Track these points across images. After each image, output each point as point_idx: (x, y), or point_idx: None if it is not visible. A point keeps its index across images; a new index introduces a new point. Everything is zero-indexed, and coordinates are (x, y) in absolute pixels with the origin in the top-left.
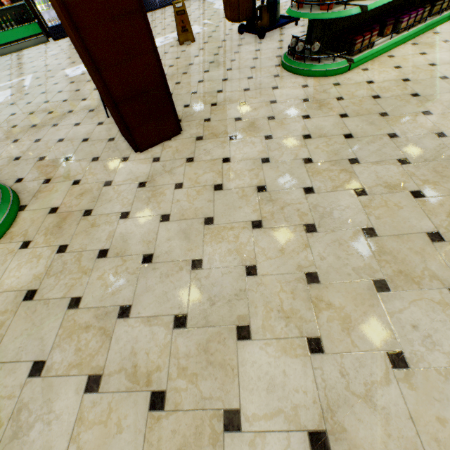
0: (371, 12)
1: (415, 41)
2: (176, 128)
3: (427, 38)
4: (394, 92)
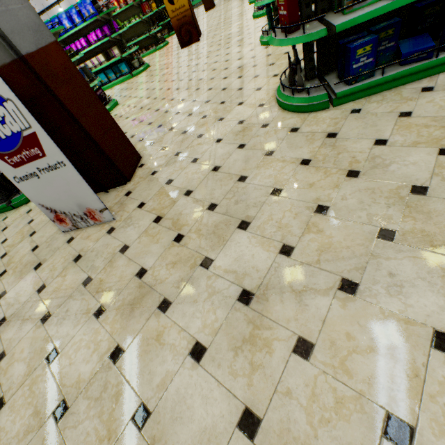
0: None
1: None
2: (213, 7)
3: None
4: None
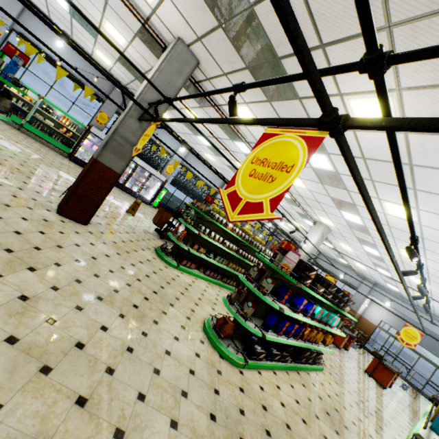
0: (200, 260)
1: (210, 283)
2: (86, 222)
3: (215, 286)
4: (181, 283)
